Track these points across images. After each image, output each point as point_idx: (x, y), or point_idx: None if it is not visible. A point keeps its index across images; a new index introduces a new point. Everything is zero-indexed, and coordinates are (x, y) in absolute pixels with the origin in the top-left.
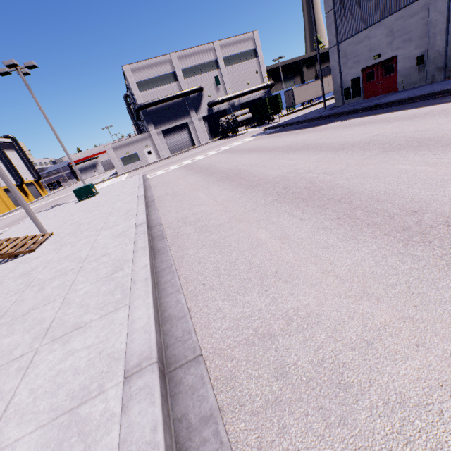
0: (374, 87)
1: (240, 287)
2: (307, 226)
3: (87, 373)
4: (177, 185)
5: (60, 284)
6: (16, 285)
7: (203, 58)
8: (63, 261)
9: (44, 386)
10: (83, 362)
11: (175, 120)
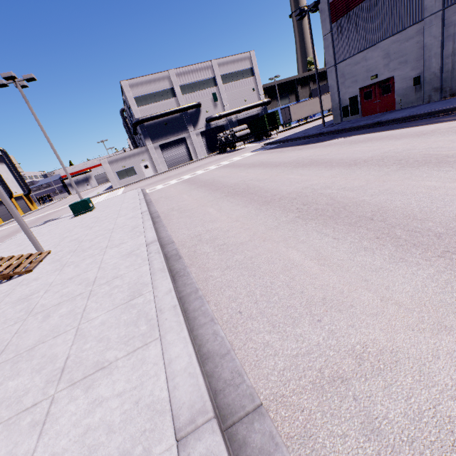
0: (372, 105)
1: (286, 317)
2: (344, 246)
3: (125, 432)
4: (181, 200)
5: (69, 311)
6: (15, 312)
7: (201, 75)
8: (68, 283)
9: (70, 449)
10: (116, 416)
11: (172, 135)
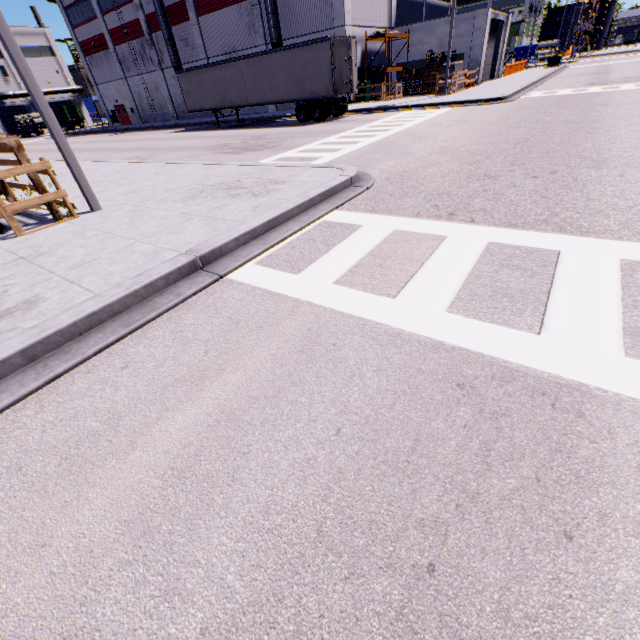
0: (124, 119)
1: None
2: None
3: None
4: None
5: None
6: None
7: None
8: None
9: None
10: None
11: None
